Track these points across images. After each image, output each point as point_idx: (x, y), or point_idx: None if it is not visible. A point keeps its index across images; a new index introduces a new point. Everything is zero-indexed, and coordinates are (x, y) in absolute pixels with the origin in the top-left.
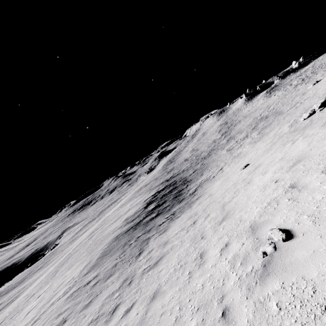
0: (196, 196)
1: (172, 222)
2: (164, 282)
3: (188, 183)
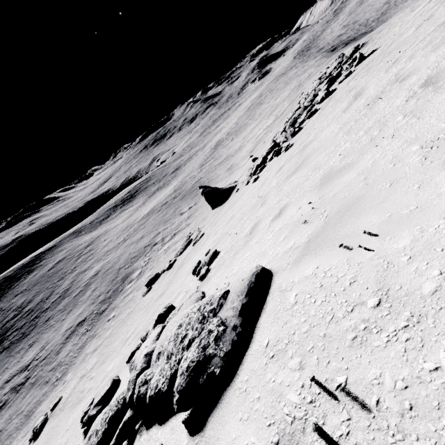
0: None
1: None
2: None
3: (370, 31)
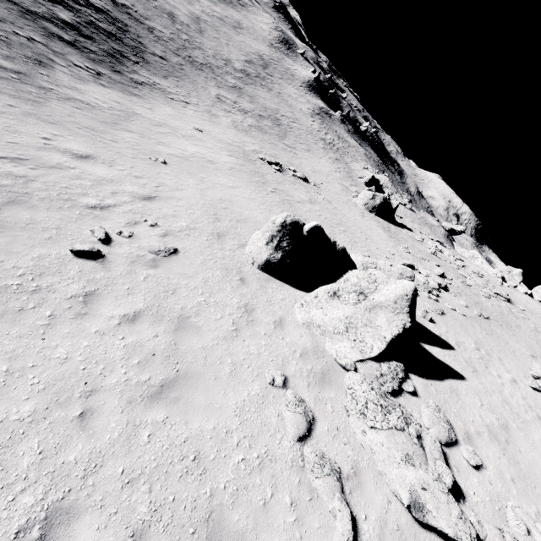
0: (138, 92)
1: (94, 81)
2: (79, 117)
3: (141, 61)
